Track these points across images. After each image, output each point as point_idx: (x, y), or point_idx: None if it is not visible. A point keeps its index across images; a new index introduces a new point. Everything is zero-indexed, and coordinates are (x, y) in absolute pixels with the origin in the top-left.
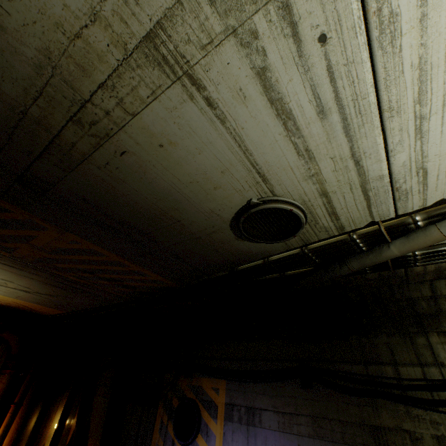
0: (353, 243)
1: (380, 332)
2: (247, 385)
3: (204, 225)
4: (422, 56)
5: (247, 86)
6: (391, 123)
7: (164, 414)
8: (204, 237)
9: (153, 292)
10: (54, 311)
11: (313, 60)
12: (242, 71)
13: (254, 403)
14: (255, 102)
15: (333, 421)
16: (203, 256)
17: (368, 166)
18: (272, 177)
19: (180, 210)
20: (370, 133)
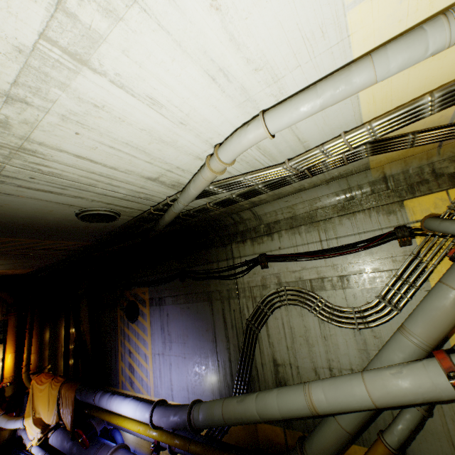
0: (150, 217)
1: (214, 246)
2: (158, 287)
3: (66, 221)
4: (79, 175)
5: (19, 189)
6: (99, 186)
7: (121, 312)
8: (74, 225)
9: (82, 249)
10: (25, 270)
11: (37, 181)
12: (11, 187)
13: (161, 295)
14: (29, 191)
15: (193, 294)
16: (87, 231)
17: (113, 195)
18: (74, 204)
19: (44, 220)
20: (95, 189)
